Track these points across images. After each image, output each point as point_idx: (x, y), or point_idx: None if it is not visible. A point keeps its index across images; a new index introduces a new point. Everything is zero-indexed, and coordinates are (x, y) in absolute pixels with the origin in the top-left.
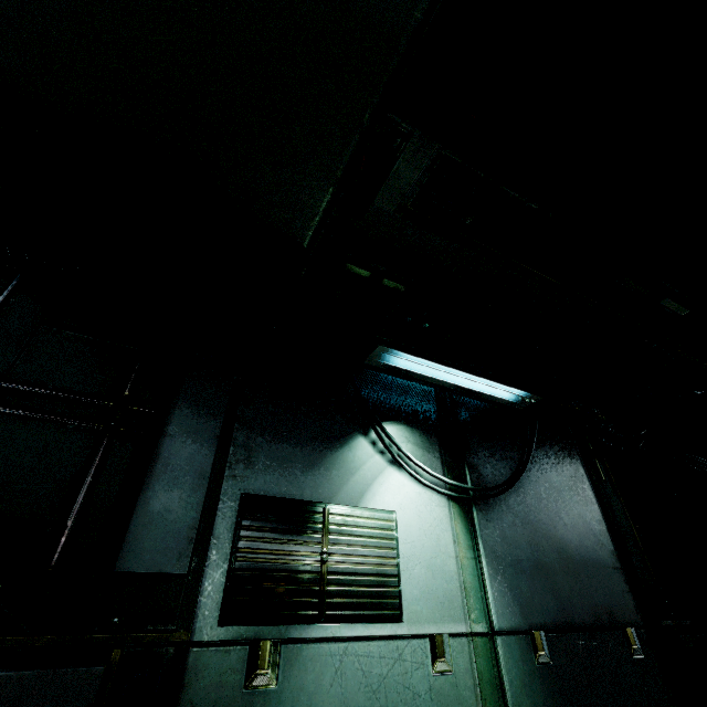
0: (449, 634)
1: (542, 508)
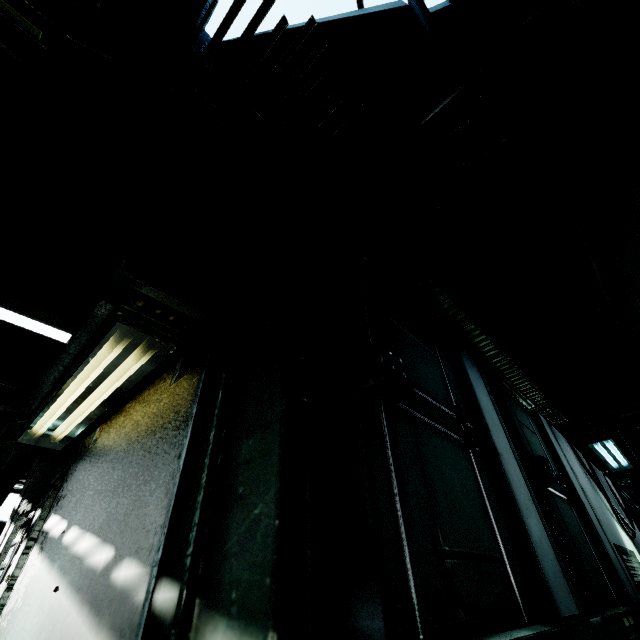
0: None
1: (639, 541)
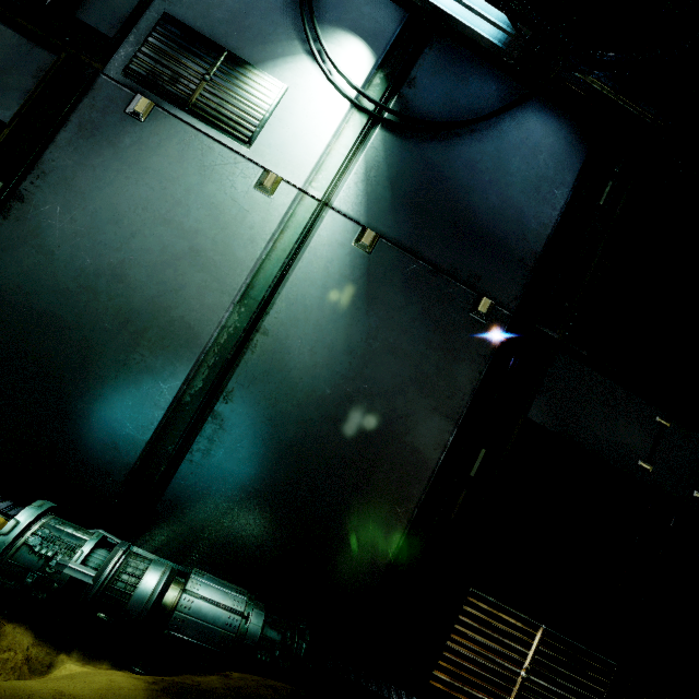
0: (283, 179)
1: (467, 173)
